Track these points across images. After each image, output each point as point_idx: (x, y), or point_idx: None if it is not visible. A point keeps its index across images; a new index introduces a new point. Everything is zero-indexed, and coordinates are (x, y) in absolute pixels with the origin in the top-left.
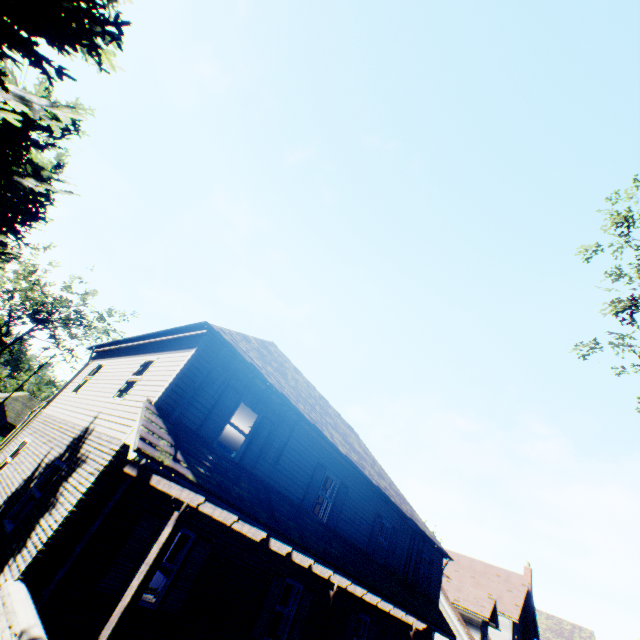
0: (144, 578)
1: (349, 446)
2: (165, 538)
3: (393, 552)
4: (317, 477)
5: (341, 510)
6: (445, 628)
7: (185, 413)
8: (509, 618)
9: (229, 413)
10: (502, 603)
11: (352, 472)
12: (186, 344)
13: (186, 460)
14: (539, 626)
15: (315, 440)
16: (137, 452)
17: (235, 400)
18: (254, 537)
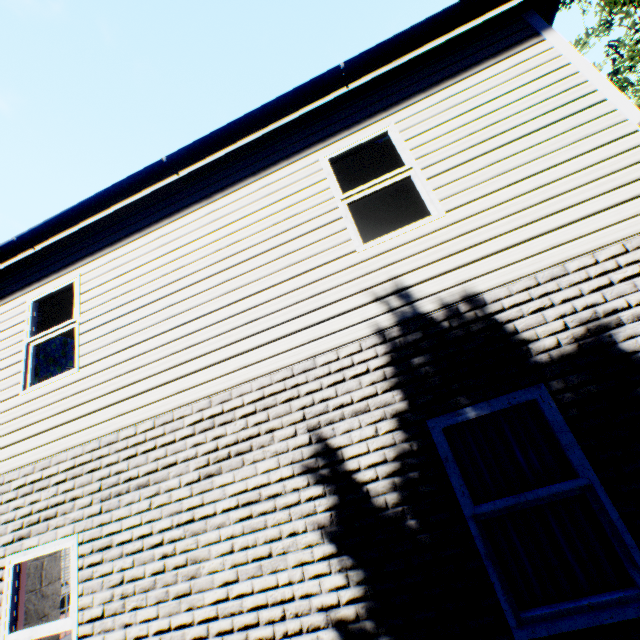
0: None
1: None
2: None
3: None
4: None
5: None
6: None
7: None
8: None
9: None
10: None
11: None
12: (467, 57)
13: None
14: None
15: None
16: None
17: None
18: None
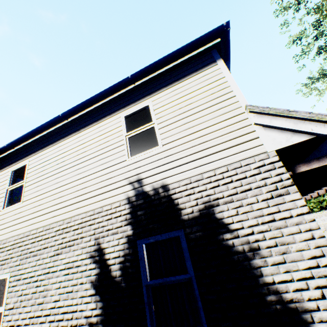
0: None
1: None
2: None
3: None
4: None
5: None
6: None
7: None
8: None
9: None
10: None
11: None
12: (185, 71)
13: None
14: None
15: None
16: None
17: None
18: None
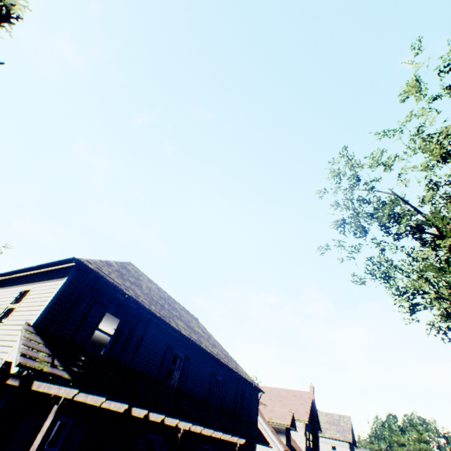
0: None
1: (191, 329)
2: (47, 427)
3: (225, 397)
4: (168, 356)
5: (187, 376)
6: (262, 439)
7: (60, 328)
8: (303, 421)
9: (97, 322)
10: (298, 413)
11: (193, 347)
12: (58, 274)
13: (62, 364)
14: (321, 422)
15: (165, 330)
16: (19, 366)
17: (101, 311)
18: (119, 410)
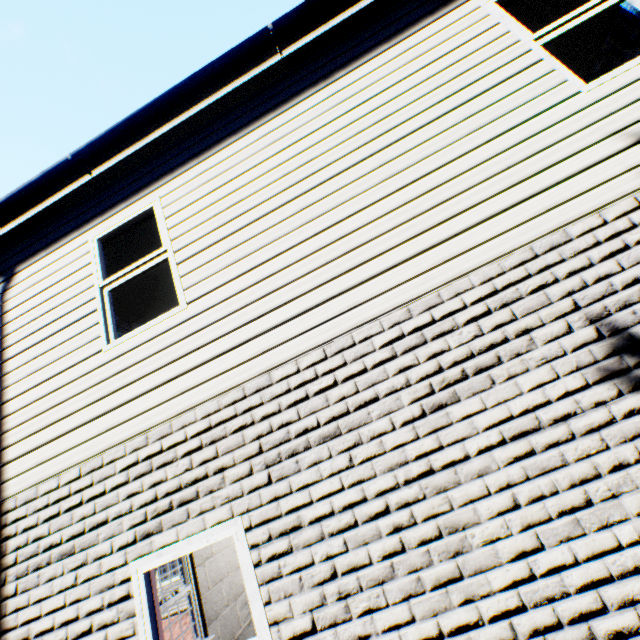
0: None
1: None
2: None
3: None
4: None
5: None
6: None
7: None
8: None
9: None
10: None
11: None
12: None
13: None
14: None
15: None
16: None
17: None
18: None
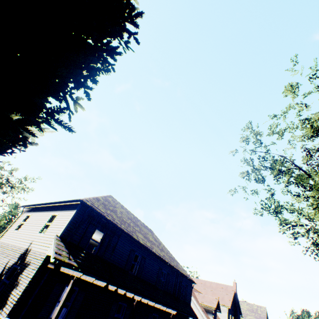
0: (62, 305)
1: (146, 239)
2: (69, 290)
3: (168, 284)
4: (131, 256)
5: (143, 269)
6: (192, 314)
7: (72, 238)
8: (226, 307)
9: (91, 235)
10: (224, 300)
11: (147, 251)
12: (71, 207)
13: (74, 258)
14: (243, 309)
15: (130, 240)
16: (54, 258)
17: (93, 229)
18: (102, 285)
